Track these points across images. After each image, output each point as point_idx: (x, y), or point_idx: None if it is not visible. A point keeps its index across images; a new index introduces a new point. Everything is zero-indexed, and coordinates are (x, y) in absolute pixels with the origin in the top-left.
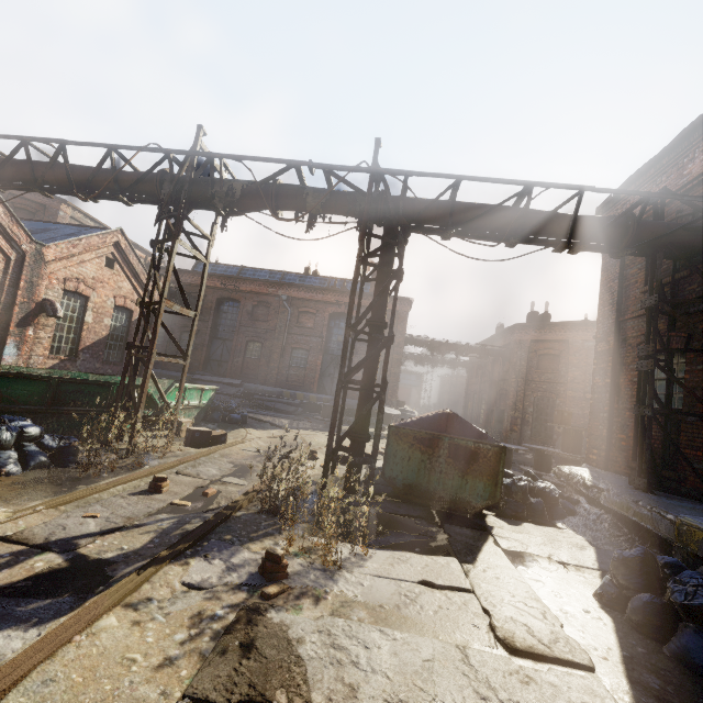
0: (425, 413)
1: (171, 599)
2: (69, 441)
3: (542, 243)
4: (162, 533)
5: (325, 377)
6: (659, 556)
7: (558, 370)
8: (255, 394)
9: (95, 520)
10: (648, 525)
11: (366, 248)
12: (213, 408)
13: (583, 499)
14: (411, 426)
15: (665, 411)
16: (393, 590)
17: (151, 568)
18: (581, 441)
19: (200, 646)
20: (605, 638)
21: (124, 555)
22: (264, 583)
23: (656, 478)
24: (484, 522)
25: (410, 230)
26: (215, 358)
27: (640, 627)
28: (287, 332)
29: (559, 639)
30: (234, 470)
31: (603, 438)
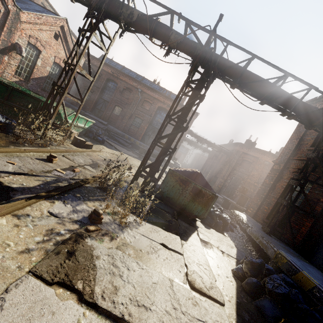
0: (183, 166)
1: (40, 218)
2: (11, 121)
3: (277, 108)
4: (45, 183)
5: (146, 135)
6: (266, 264)
7: (248, 169)
8: (112, 131)
9: (13, 165)
10: (263, 248)
11: (190, 77)
12: (90, 131)
13: (238, 226)
14: (179, 172)
15: (292, 205)
16: (148, 244)
17: (33, 199)
18: (246, 202)
19: (47, 246)
20: (231, 291)
21: (22, 188)
22: (89, 223)
23: (273, 229)
24: (195, 223)
25: (217, 76)
26: (98, 108)
27: (247, 290)
28: (135, 107)
29: (213, 287)
30: (91, 163)
31: (257, 205)
